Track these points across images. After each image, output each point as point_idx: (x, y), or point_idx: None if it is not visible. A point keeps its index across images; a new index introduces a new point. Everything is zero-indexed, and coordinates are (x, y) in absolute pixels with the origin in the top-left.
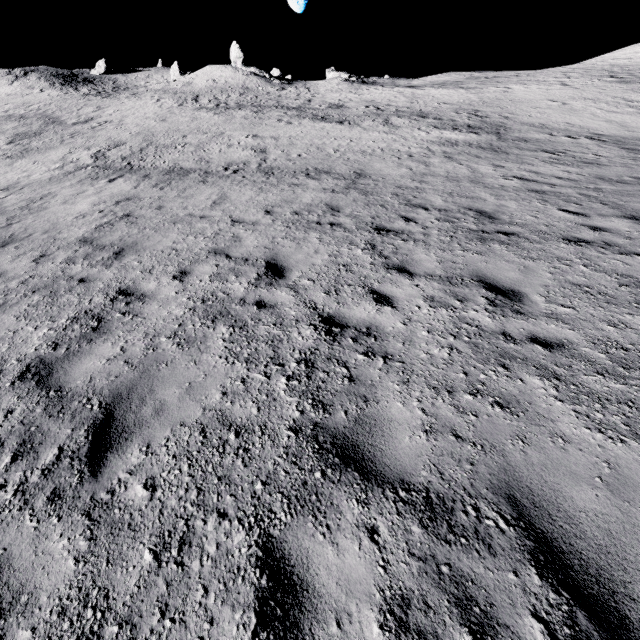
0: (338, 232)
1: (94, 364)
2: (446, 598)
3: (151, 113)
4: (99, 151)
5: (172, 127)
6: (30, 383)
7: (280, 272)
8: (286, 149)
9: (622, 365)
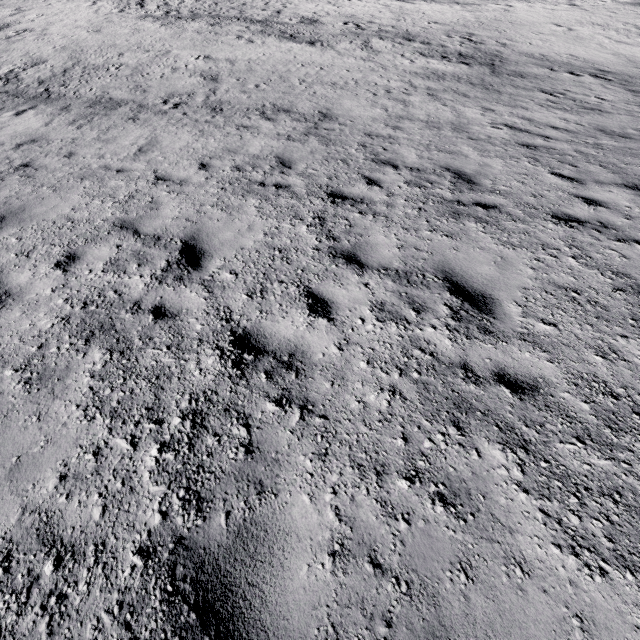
0: (283, 198)
1: None
2: None
3: (83, 20)
4: (11, 71)
5: (107, 41)
6: None
7: (197, 259)
8: (242, 77)
9: (609, 424)
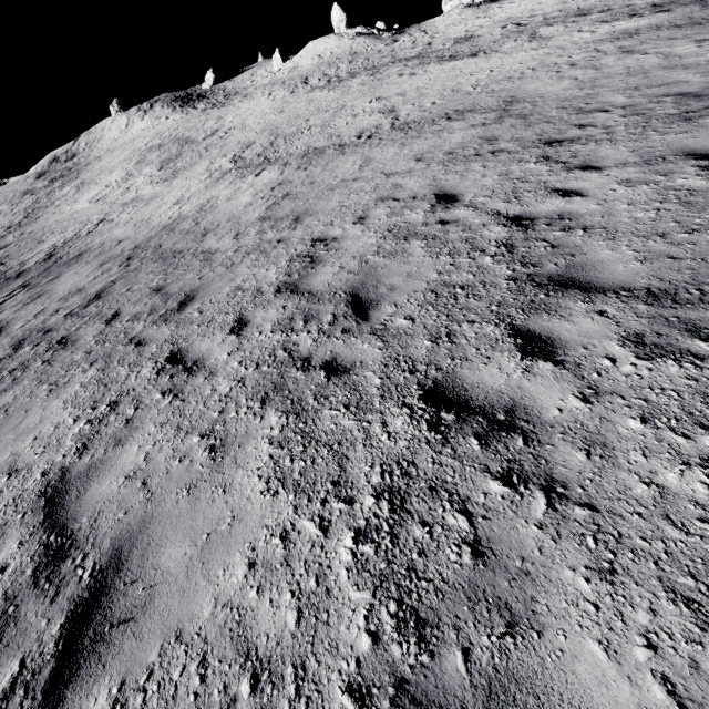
0: (502, 156)
1: (325, 278)
2: (676, 330)
3: (267, 109)
4: (235, 155)
5: (292, 115)
6: (287, 293)
7: (452, 198)
8: (416, 102)
9: None
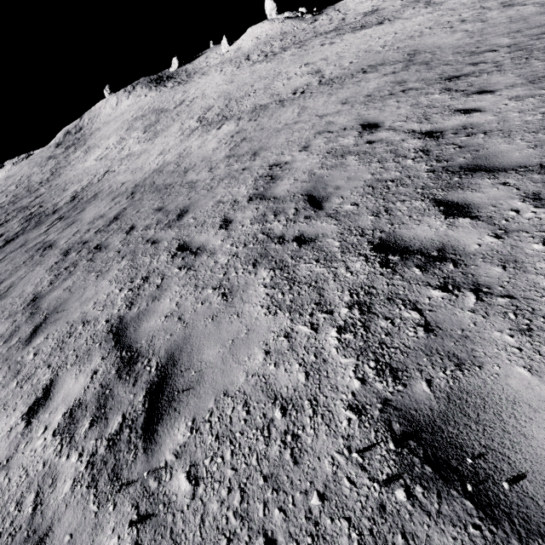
0: (411, 93)
1: (284, 187)
2: None
3: (220, 81)
4: (199, 117)
5: (240, 84)
6: (257, 200)
7: (375, 126)
8: (337, 63)
9: None
